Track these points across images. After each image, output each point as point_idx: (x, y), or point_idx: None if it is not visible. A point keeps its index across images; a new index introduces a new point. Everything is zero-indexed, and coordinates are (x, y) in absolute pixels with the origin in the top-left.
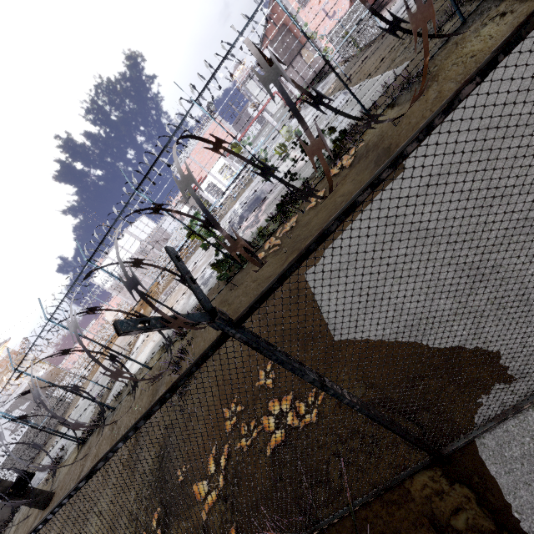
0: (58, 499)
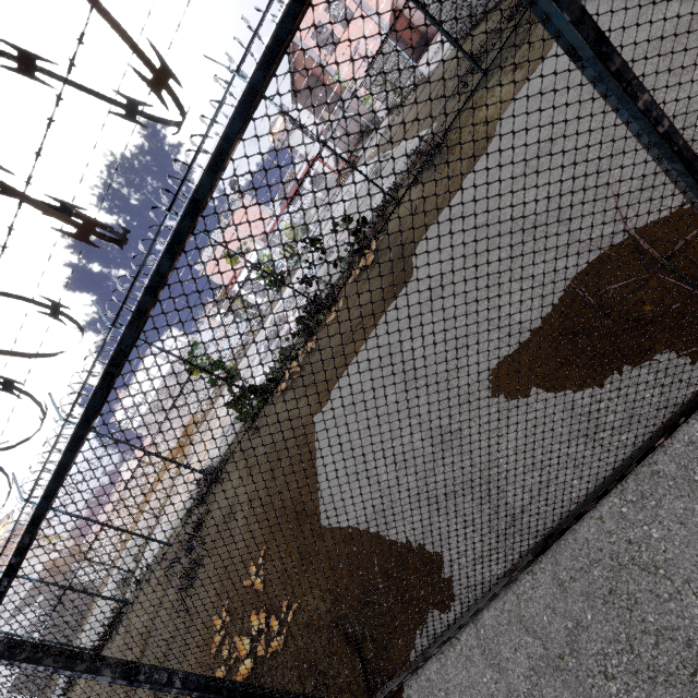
0: None
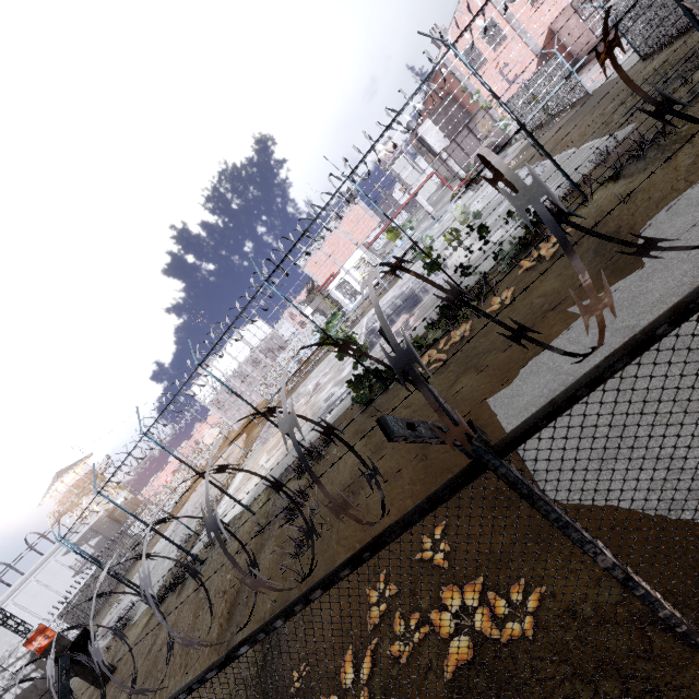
0: (121, 677)
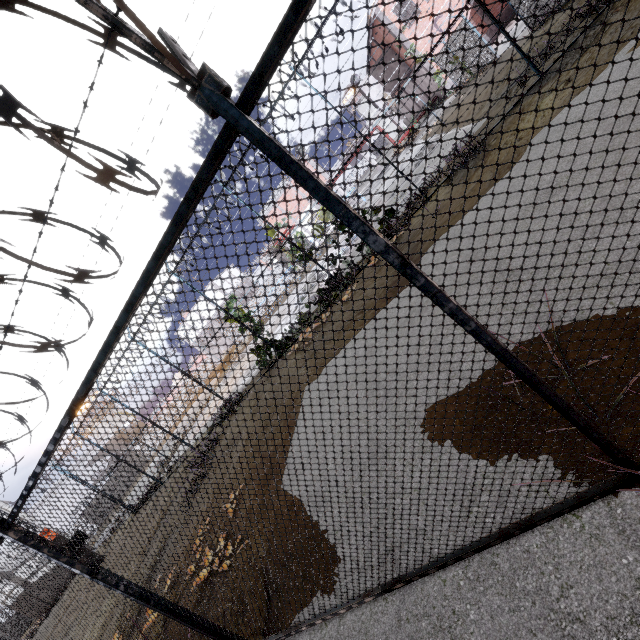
0: (104, 565)
